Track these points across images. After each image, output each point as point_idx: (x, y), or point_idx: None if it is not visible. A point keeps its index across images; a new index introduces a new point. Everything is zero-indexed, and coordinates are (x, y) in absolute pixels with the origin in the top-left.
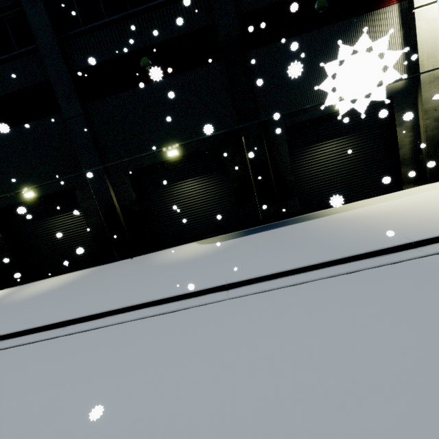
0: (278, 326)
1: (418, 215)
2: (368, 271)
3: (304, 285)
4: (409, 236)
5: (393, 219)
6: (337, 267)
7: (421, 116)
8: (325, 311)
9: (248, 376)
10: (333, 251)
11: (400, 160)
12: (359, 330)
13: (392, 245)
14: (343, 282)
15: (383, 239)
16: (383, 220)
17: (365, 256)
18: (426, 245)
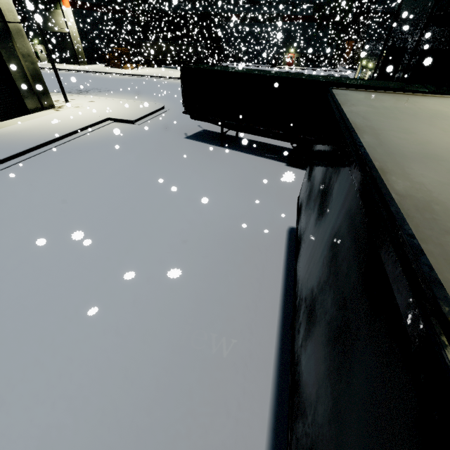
0: (3, 186)
1: (46, 129)
2: (33, 157)
3: (2, 171)
4: (46, 139)
5: (34, 132)
6: (15, 159)
7: (21, 58)
8: (23, 174)
9: (4, 199)
10: (7, 152)
11: (20, 90)
12: (41, 173)
13: (39, 144)
14: (24, 164)
15: (34, 142)
16: (28, 133)
17: (29, 151)
18: (55, 142)
